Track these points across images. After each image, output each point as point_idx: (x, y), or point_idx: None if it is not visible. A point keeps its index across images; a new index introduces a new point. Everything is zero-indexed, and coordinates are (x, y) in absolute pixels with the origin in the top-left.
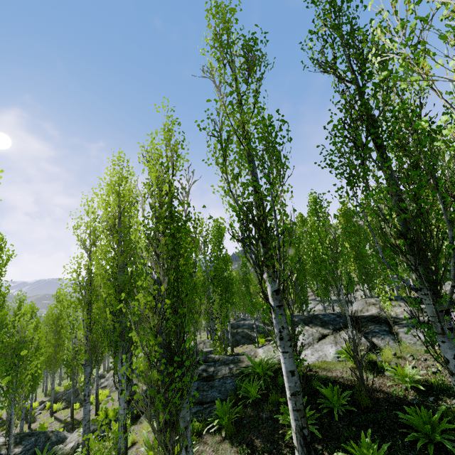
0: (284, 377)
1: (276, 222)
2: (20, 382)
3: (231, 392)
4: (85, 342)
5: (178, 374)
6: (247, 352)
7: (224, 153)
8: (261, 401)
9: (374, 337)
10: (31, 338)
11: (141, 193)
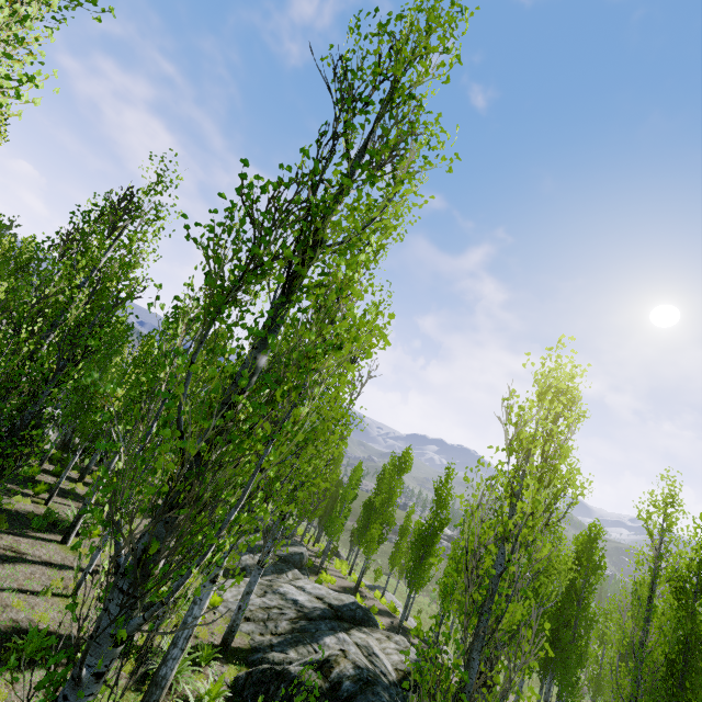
0: None
1: None
2: None
3: None
4: None
5: None
6: None
7: None
8: None
9: None
10: None
11: None
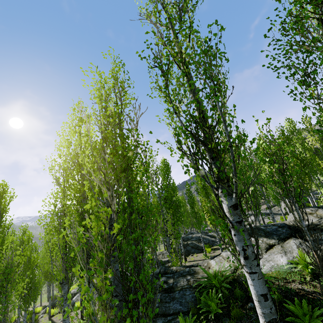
0: (255, 301)
1: (227, 133)
2: (7, 303)
3: (191, 304)
4: (61, 264)
5: (135, 317)
6: (200, 263)
7: (165, 77)
8: (223, 316)
9: (322, 245)
10: (29, 259)
11: (85, 114)
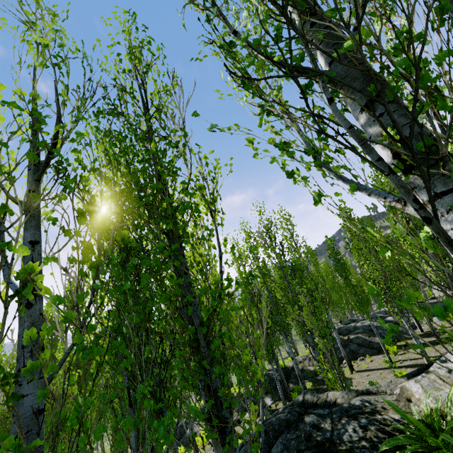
0: None
1: None
2: None
3: None
4: None
5: None
6: (384, 386)
7: None
8: None
9: None
10: None
11: None
